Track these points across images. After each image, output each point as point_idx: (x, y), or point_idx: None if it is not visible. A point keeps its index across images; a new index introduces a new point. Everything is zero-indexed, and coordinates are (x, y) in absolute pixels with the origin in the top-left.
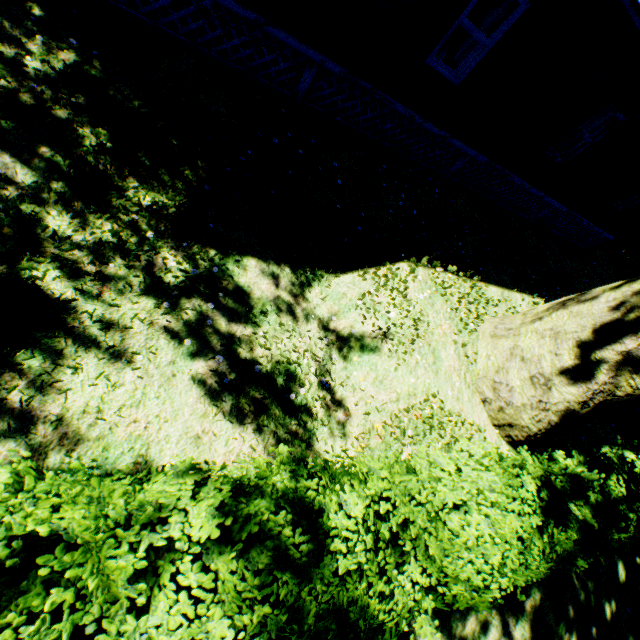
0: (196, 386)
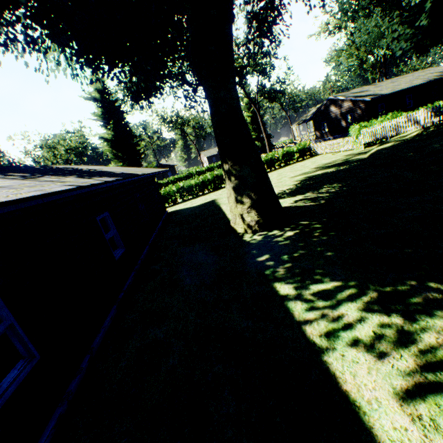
0: None
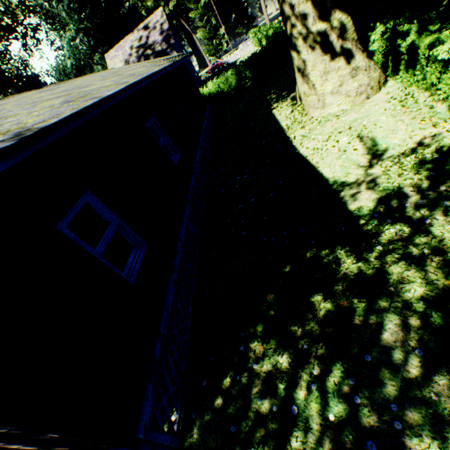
0: None
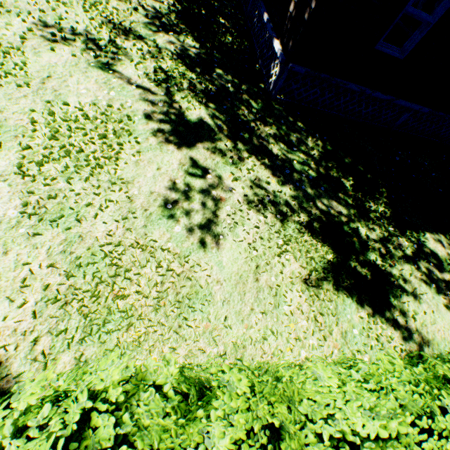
0: (447, 310)
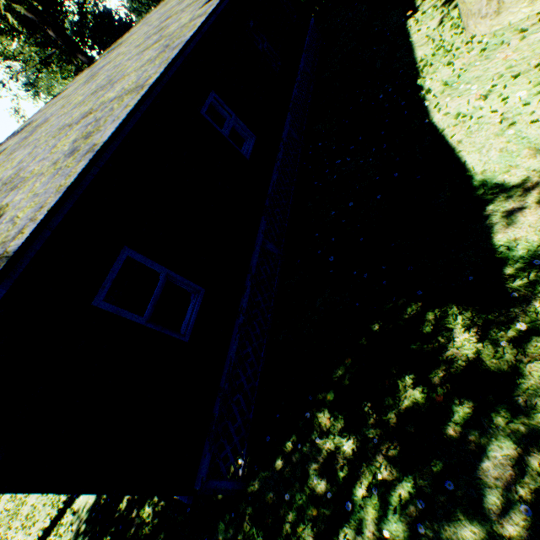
0: None
